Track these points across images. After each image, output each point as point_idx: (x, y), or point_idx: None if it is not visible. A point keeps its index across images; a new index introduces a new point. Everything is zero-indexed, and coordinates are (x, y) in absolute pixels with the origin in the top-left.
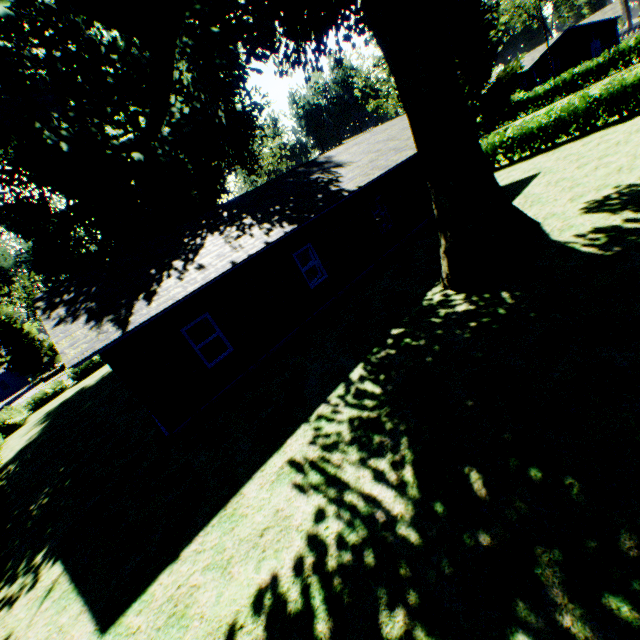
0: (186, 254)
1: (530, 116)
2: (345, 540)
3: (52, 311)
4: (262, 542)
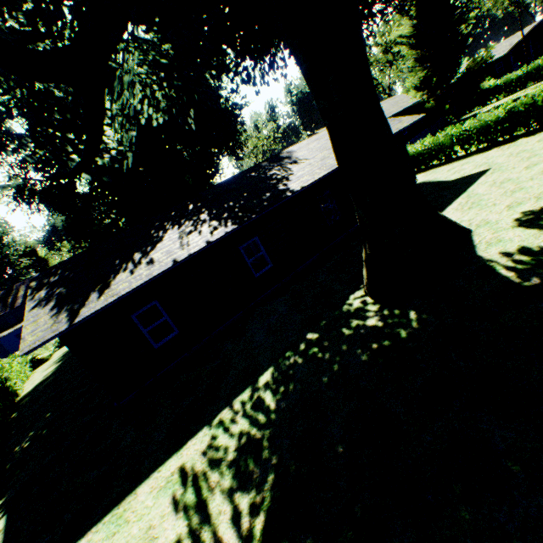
0: (147, 246)
1: (500, 102)
2: None
3: (37, 292)
4: None
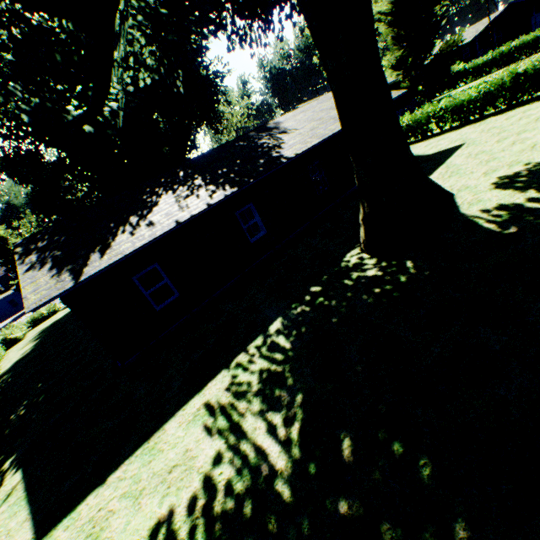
0: (142, 210)
1: (468, 86)
2: (232, 488)
3: (26, 257)
4: (169, 478)
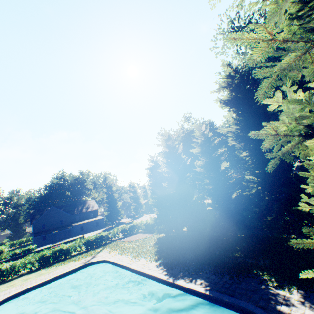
0: None
1: None
2: None
3: None
4: None
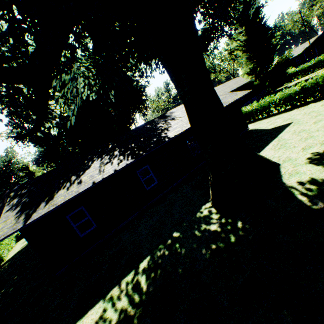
0: (80, 171)
1: (299, 80)
2: None
3: (12, 200)
4: None
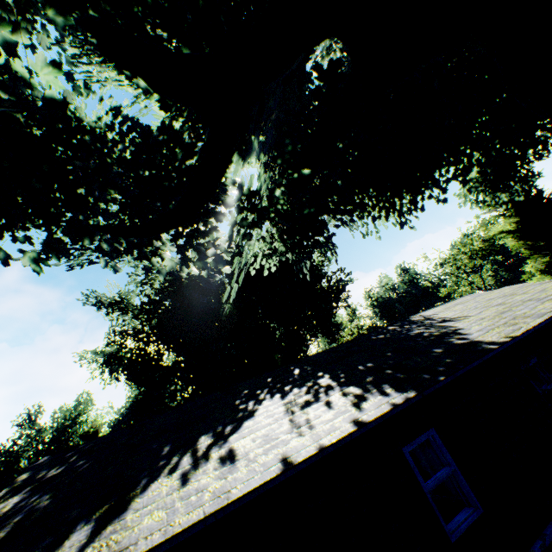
0: (224, 423)
1: None
2: None
3: (8, 497)
4: None
